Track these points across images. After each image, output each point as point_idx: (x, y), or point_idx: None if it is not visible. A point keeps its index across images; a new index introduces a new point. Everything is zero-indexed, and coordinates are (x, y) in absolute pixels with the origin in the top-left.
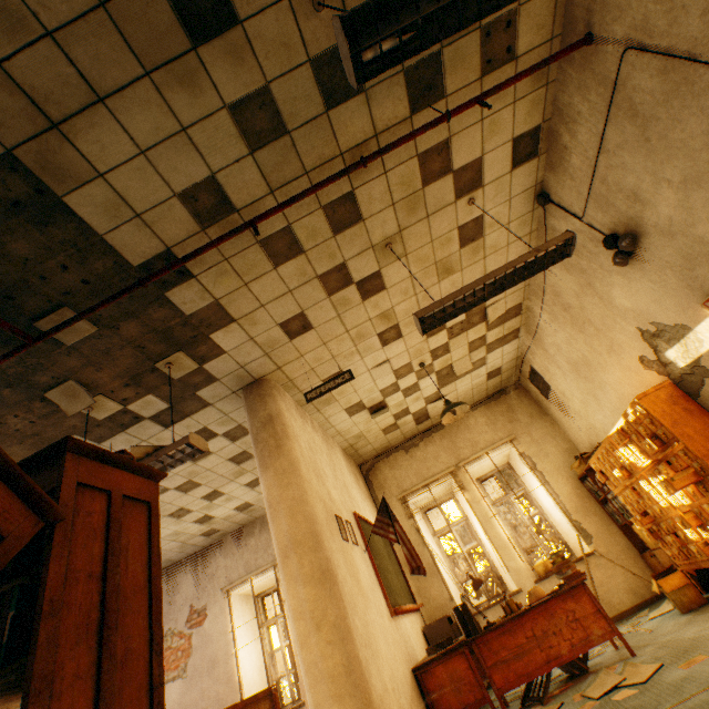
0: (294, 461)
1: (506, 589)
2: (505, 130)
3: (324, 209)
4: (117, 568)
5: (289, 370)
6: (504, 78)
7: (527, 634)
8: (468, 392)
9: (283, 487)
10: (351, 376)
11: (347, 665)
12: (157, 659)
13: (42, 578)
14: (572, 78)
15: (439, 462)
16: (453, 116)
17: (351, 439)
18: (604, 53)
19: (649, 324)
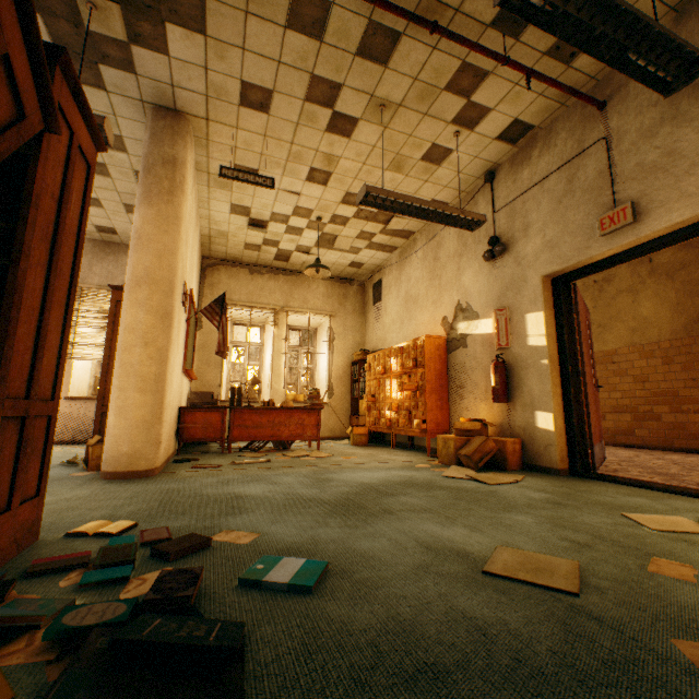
0: (180, 216)
1: (260, 399)
2: (519, 107)
3: (369, 23)
4: (68, 205)
5: (215, 130)
6: (553, 71)
7: (270, 420)
8: (329, 264)
9: (160, 231)
10: (273, 185)
11: (158, 377)
12: (74, 290)
13: (29, 172)
14: (575, 118)
15: (271, 297)
16: (508, 66)
17: (215, 231)
18: (597, 126)
19: (466, 302)
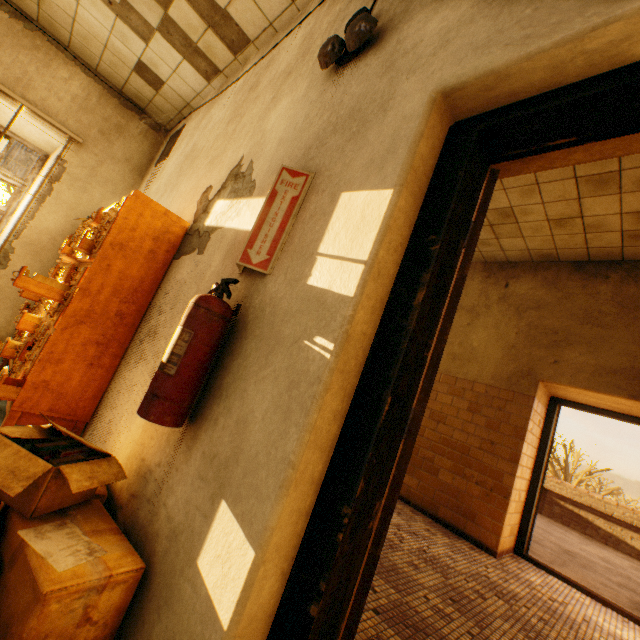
0: None
1: None
2: None
3: None
4: None
5: None
6: None
7: None
8: (97, 41)
9: None
10: None
11: None
12: None
13: None
14: None
15: None
16: None
17: None
18: None
19: (251, 161)
